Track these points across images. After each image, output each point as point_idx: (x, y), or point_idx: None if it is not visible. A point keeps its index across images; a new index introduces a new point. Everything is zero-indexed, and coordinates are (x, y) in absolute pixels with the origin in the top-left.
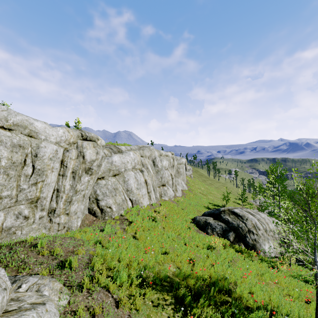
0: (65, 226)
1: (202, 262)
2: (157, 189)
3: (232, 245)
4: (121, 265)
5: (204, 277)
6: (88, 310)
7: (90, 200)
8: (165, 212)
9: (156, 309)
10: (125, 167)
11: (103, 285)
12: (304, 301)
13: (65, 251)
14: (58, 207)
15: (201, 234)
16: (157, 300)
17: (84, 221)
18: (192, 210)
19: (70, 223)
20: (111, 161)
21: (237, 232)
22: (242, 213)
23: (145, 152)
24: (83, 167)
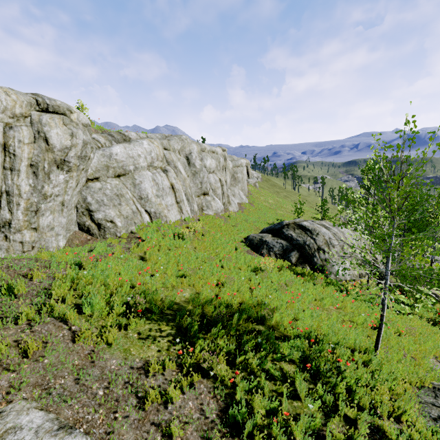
0: (35, 246)
1: (237, 286)
2: (196, 199)
3: (291, 266)
4: (92, 289)
5: (230, 303)
6: (18, 346)
7: (79, 212)
8: (203, 229)
9: (142, 342)
10: (135, 163)
11: (59, 316)
12: (371, 327)
13: (12, 274)
14: (15, 219)
15: (250, 255)
16: (148, 332)
17: (72, 241)
18: (247, 227)
19: (44, 243)
20: (109, 154)
21: (302, 251)
22: (312, 227)
23: (172, 143)
24: (51, 158)
